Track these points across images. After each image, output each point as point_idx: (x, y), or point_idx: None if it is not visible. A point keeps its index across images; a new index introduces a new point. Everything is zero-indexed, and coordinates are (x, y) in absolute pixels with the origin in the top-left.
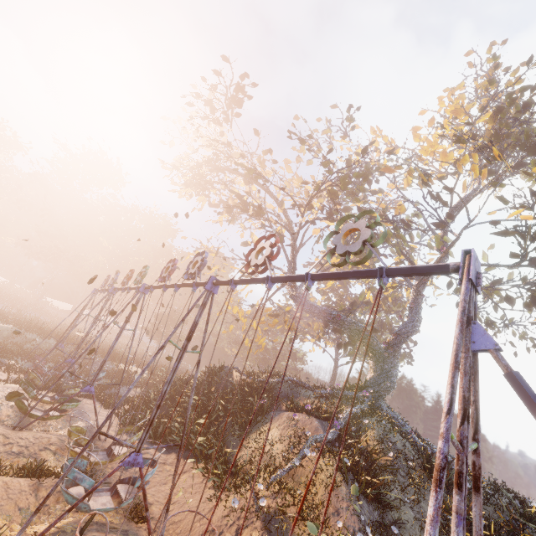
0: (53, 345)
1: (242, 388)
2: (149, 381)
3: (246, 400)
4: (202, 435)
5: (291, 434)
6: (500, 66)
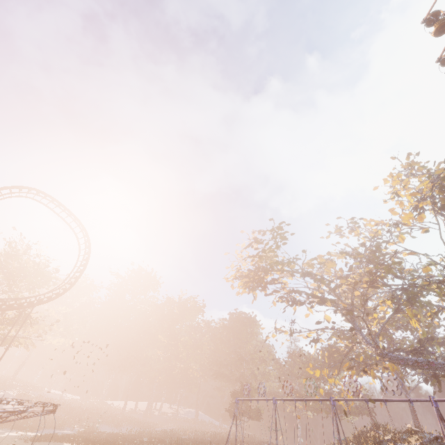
0: None
1: None
2: None
3: None
4: None
5: None
6: (430, 169)
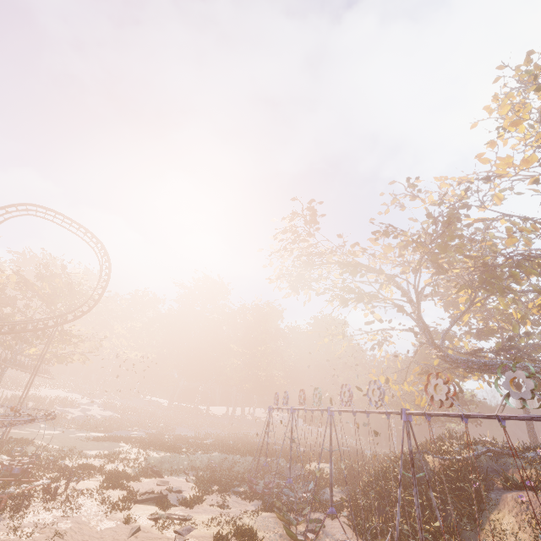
0: (250, 461)
1: (443, 472)
2: (339, 476)
3: (457, 487)
4: (436, 534)
5: (529, 519)
6: (538, 75)
